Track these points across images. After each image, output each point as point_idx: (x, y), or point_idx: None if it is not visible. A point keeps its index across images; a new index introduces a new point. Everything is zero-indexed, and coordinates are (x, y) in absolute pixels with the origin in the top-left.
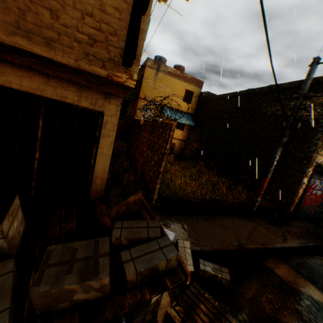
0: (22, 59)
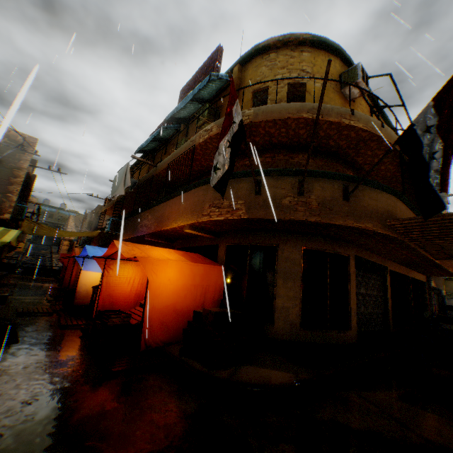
0: (438, 274)
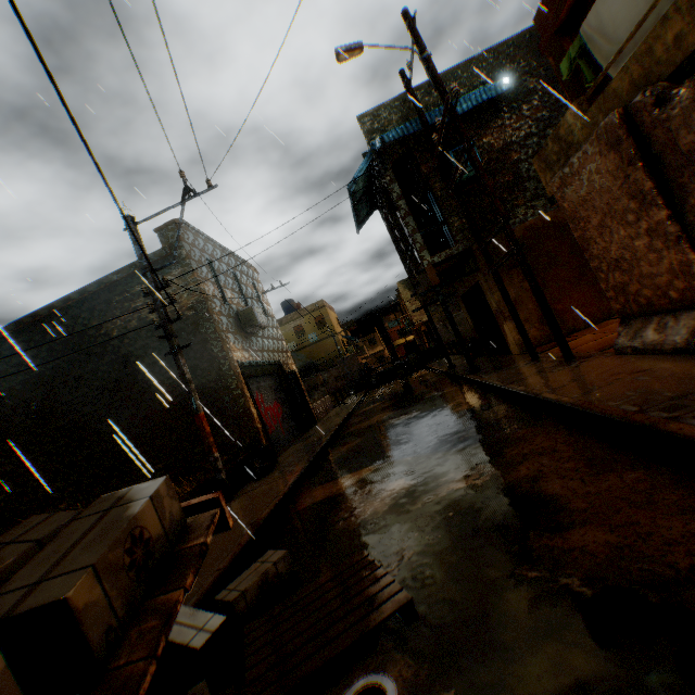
0: None
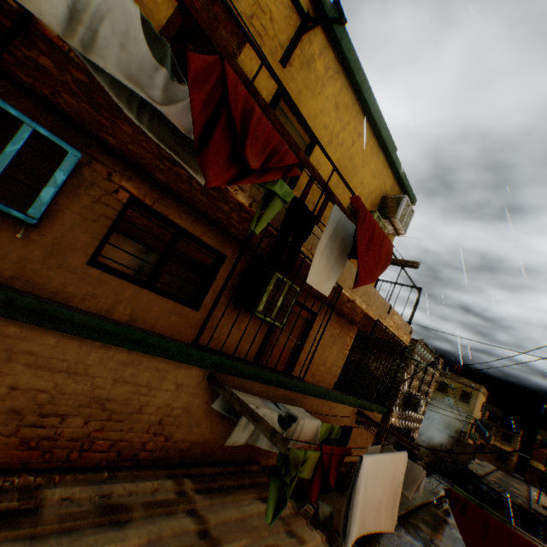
0: None
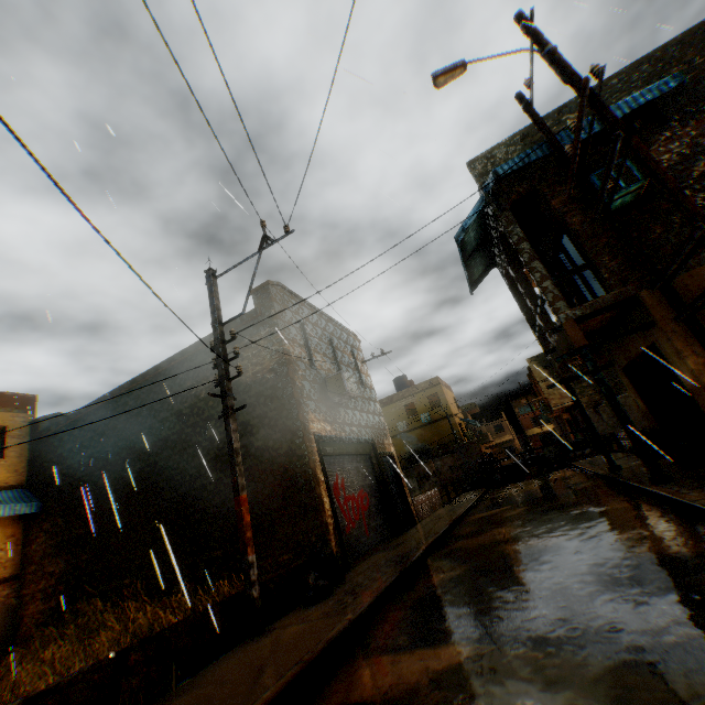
0: None
